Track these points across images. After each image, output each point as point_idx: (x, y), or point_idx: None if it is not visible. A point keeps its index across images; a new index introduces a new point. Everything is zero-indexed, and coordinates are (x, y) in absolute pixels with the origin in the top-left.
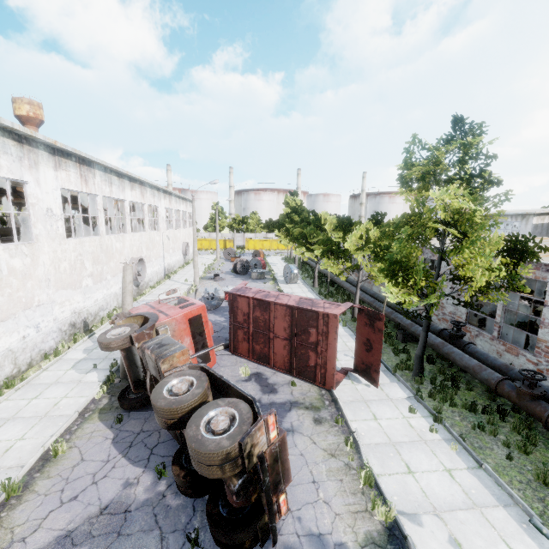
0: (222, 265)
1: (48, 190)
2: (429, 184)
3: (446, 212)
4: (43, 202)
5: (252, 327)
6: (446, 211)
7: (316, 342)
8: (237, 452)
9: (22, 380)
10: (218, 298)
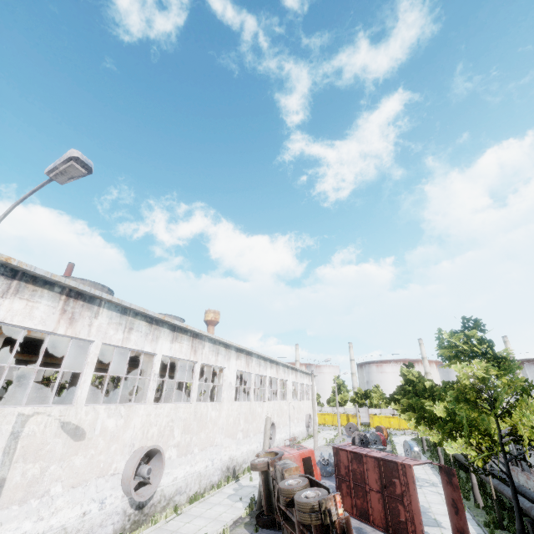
0: (343, 440)
1: (232, 371)
2: (461, 359)
3: (477, 379)
4: (229, 378)
5: (352, 479)
6: (476, 379)
7: (402, 494)
8: (318, 507)
9: (202, 497)
10: (332, 464)
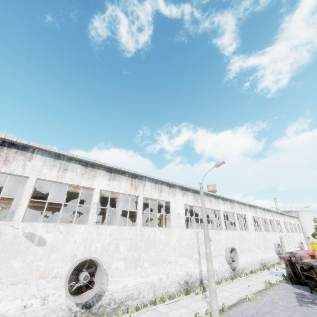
0: None
1: (249, 216)
2: None
3: None
4: (249, 220)
5: None
6: None
7: None
8: None
9: (255, 272)
10: None
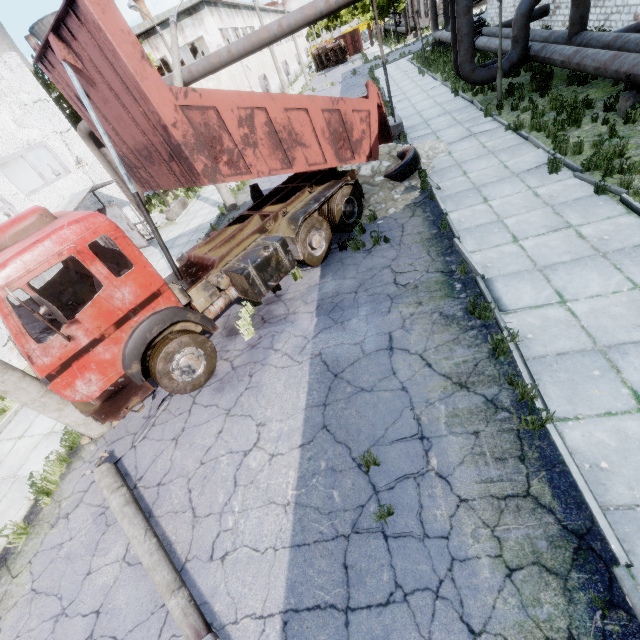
0: None
1: None
2: None
3: None
4: None
5: None
6: None
7: (357, 40)
8: (338, 44)
9: (297, 80)
10: None
